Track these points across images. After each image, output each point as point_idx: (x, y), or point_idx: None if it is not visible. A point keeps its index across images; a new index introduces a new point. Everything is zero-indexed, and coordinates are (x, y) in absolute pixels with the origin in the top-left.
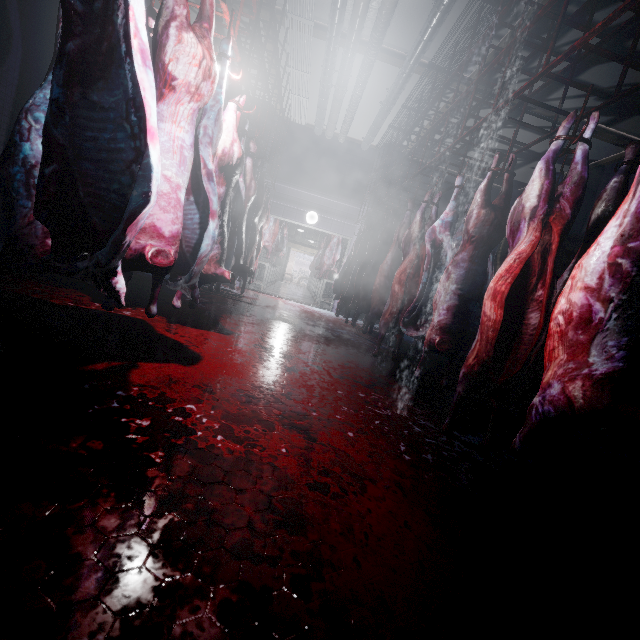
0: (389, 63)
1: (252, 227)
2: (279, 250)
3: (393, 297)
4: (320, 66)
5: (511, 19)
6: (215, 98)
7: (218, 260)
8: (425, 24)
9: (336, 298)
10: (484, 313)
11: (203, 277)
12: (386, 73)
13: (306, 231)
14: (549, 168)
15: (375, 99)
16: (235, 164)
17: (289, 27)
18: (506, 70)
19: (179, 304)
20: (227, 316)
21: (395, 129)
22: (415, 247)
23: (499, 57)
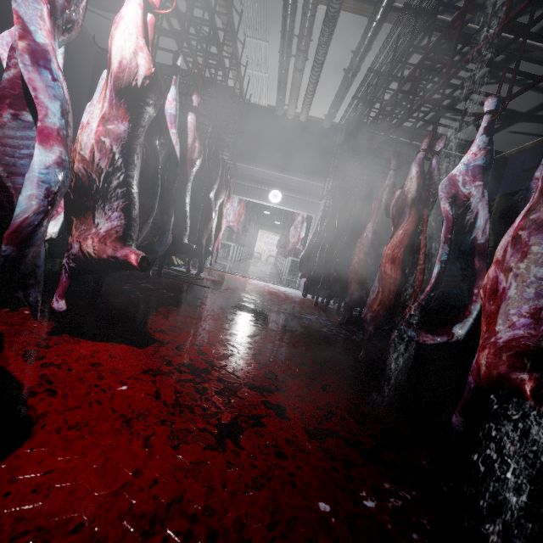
0: (356, 13)
1: (207, 203)
2: (246, 230)
3: (383, 281)
4: (278, 32)
5: None
6: None
7: (120, 236)
8: None
9: (302, 277)
10: None
11: (94, 263)
12: (351, 30)
13: (272, 214)
14: None
15: (338, 66)
16: (141, 85)
17: None
18: None
19: (62, 305)
20: (165, 309)
21: (359, 99)
22: (412, 212)
23: None
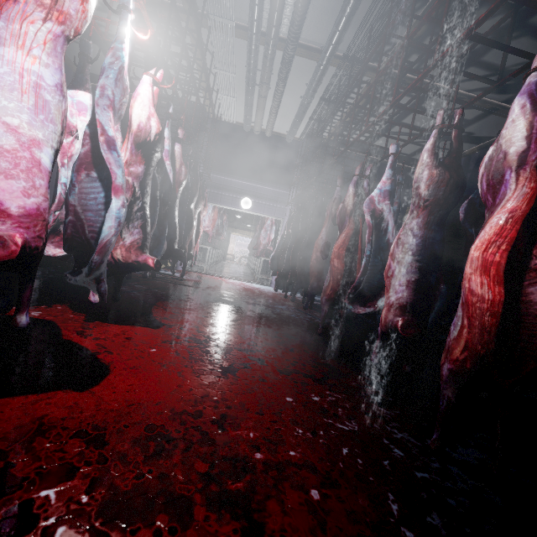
0: (307, 58)
1: (188, 213)
2: (219, 234)
3: (333, 272)
4: (244, 66)
5: (419, 5)
6: (114, 54)
7: (140, 246)
8: (339, 14)
9: (273, 274)
10: (470, 291)
11: (122, 266)
12: (304, 68)
13: (243, 217)
14: (536, 102)
15: (296, 94)
16: (153, 140)
17: (212, 29)
18: (445, 18)
19: (96, 299)
20: (162, 303)
21: (315, 121)
22: (351, 220)
23: (430, 12)
